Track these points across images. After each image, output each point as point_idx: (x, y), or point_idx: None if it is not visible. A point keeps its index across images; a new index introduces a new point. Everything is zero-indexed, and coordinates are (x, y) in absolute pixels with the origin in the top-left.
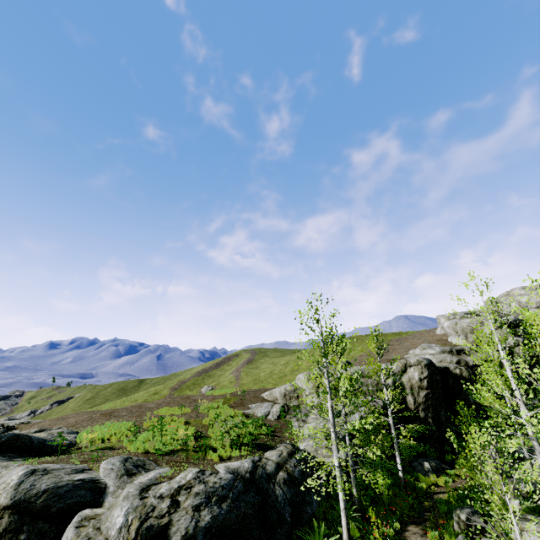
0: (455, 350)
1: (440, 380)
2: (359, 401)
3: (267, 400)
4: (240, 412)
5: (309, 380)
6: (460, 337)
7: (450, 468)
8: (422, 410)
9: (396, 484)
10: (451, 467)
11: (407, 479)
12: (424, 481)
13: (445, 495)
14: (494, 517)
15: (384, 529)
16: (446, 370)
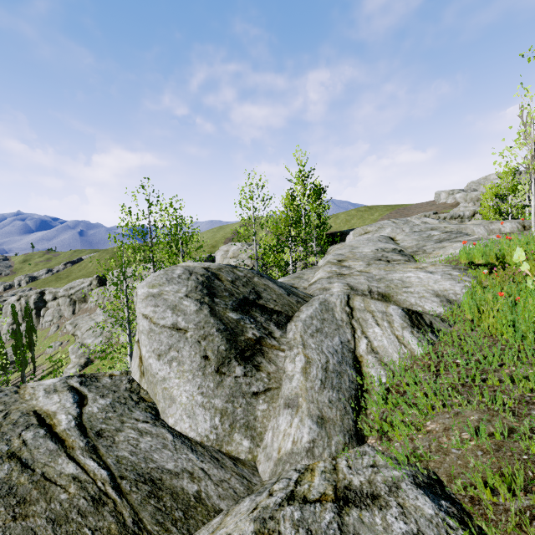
0: None
1: None
2: None
3: None
4: None
5: None
6: (470, 203)
7: None
8: None
9: None
10: None
11: None
12: None
13: None
14: None
15: None
16: None
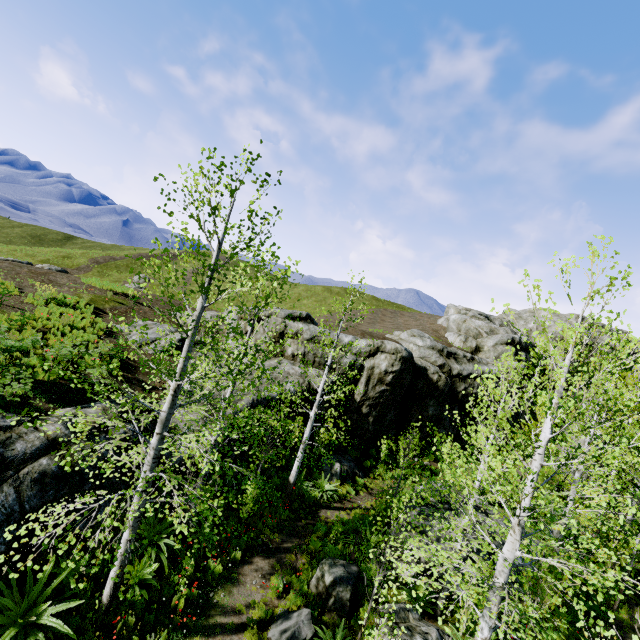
0: (446, 351)
1: (409, 380)
2: (293, 370)
3: (172, 322)
4: (98, 325)
5: (241, 318)
6: (460, 337)
7: (362, 475)
8: (368, 406)
9: (282, 486)
10: (365, 475)
11: (300, 481)
12: (321, 488)
13: (334, 513)
14: (369, 591)
15: (210, 562)
16: (423, 372)
